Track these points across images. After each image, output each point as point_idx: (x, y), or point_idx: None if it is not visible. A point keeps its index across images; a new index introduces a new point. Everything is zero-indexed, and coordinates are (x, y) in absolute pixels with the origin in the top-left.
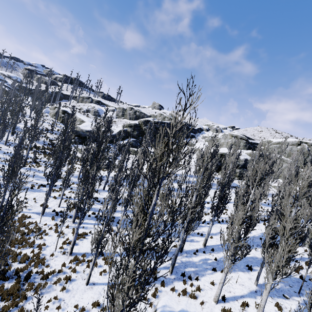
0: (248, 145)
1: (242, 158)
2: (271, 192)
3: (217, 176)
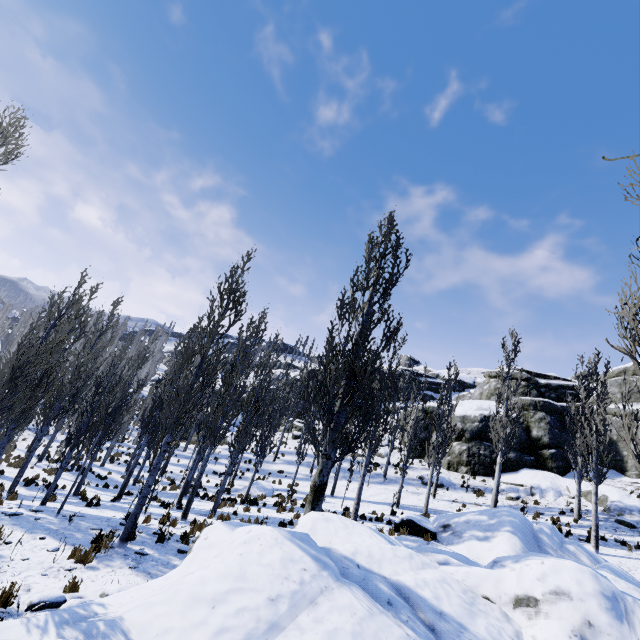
0: (534, 390)
1: (474, 414)
2: (556, 506)
3: (413, 463)
